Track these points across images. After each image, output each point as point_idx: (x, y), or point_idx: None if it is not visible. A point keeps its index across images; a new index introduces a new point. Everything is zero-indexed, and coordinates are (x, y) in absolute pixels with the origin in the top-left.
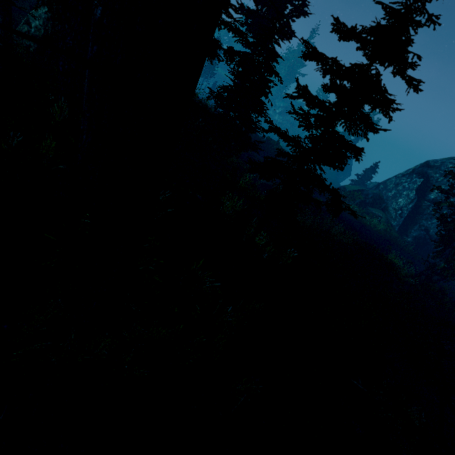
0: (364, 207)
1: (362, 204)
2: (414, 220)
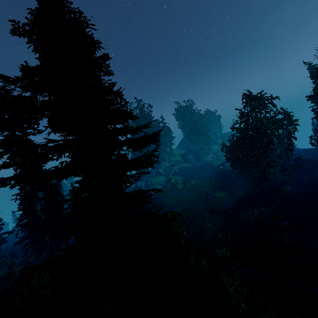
0: None
1: None
2: None
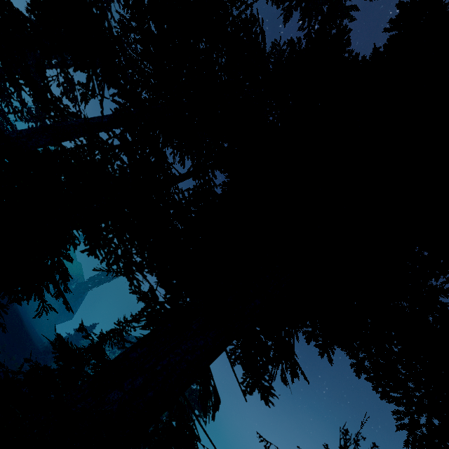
0: None
1: None
2: None
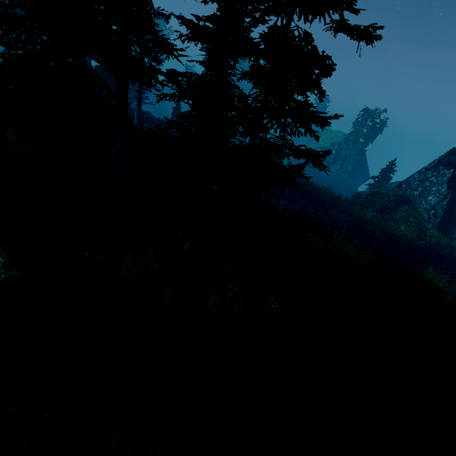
0: (387, 212)
1: (384, 209)
2: (454, 218)
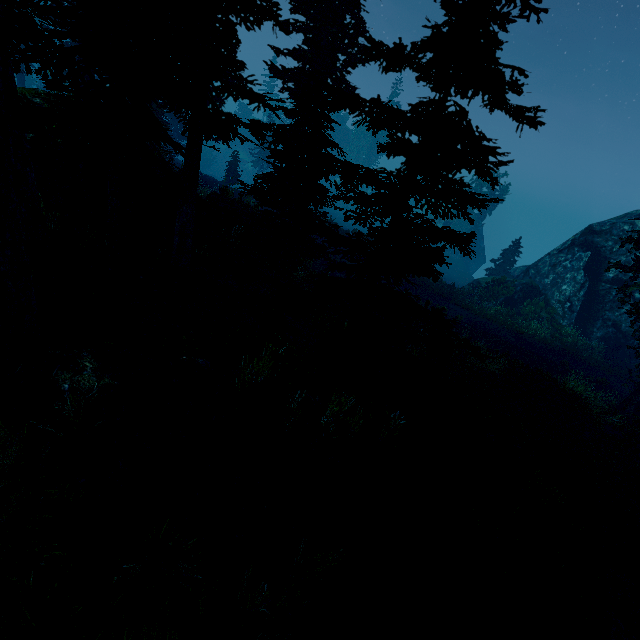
0: (513, 306)
1: (510, 302)
2: (593, 312)
